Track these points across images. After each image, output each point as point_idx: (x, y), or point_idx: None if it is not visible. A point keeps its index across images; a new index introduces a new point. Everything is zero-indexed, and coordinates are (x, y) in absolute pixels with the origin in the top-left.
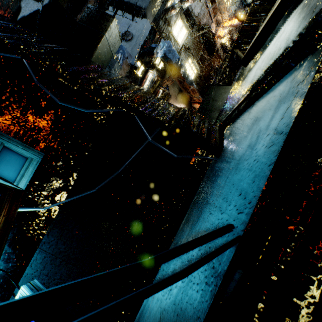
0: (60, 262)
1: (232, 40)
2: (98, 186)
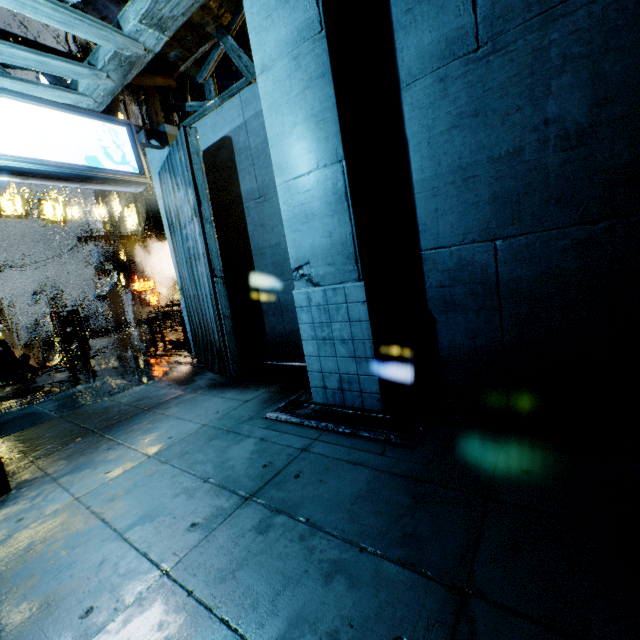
0: None
1: None
2: None
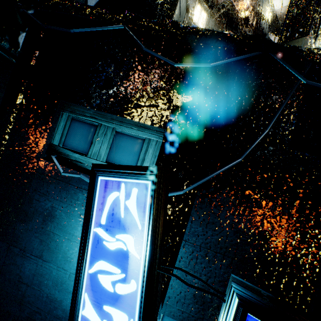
0: (213, 255)
1: (253, 12)
2: (245, 154)
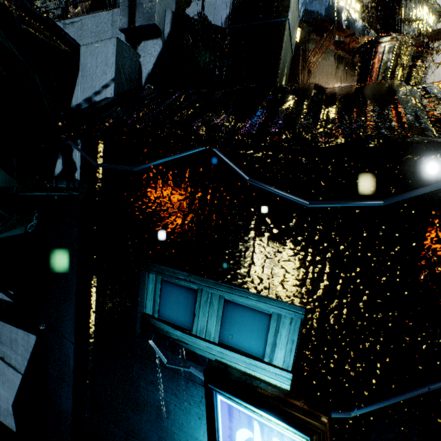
0: None
1: None
2: None
